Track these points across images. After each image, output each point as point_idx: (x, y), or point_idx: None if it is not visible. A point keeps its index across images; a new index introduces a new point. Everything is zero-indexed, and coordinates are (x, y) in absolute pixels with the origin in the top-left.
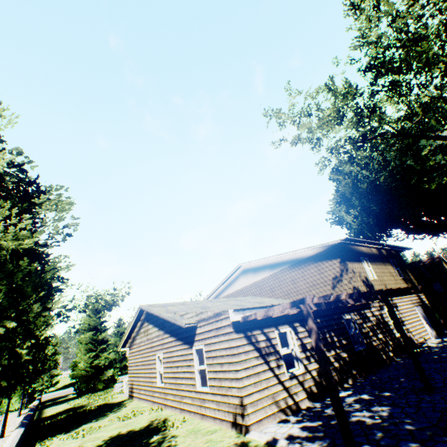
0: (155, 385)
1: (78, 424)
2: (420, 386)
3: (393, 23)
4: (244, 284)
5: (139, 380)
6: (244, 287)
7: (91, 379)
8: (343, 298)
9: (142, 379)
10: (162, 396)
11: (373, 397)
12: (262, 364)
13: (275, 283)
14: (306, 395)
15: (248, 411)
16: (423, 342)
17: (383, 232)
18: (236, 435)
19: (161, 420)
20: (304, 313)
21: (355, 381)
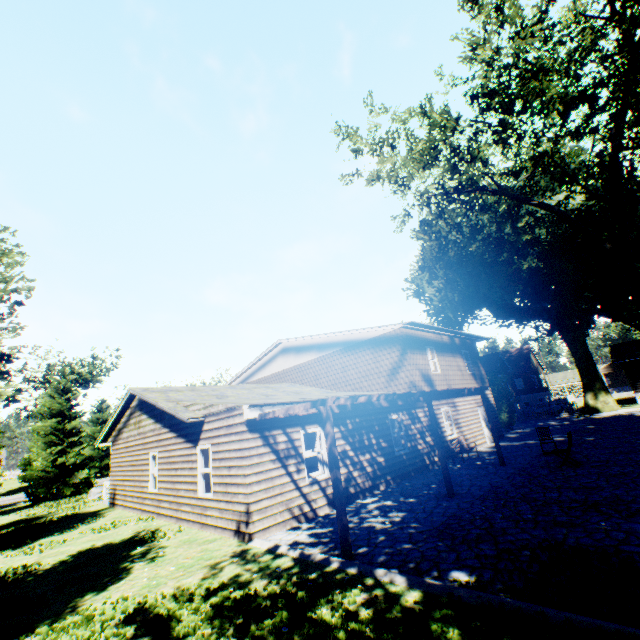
0: (146, 491)
1: (33, 539)
2: (445, 492)
3: (512, 41)
4: (282, 367)
5: (125, 484)
6: (283, 371)
7: (54, 483)
8: (379, 399)
9: (130, 483)
10: (155, 503)
11: (396, 503)
12: (278, 468)
13: (322, 369)
14: (327, 502)
15: (255, 519)
16: (472, 447)
17: (469, 313)
18: (237, 543)
19: (151, 530)
20: (323, 416)
21: (387, 487)
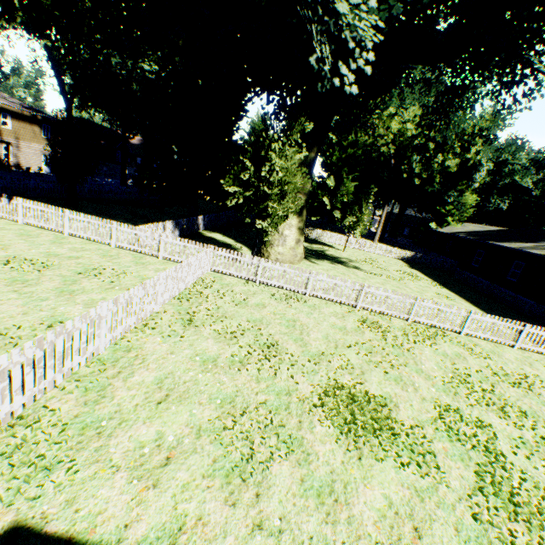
0: None
1: None
2: None
3: None
4: None
5: None
6: None
7: None
8: None
9: None
10: None
11: None
12: None
13: None
14: None
15: None
16: (14, 166)
17: None
18: None
19: None
20: None
21: None
